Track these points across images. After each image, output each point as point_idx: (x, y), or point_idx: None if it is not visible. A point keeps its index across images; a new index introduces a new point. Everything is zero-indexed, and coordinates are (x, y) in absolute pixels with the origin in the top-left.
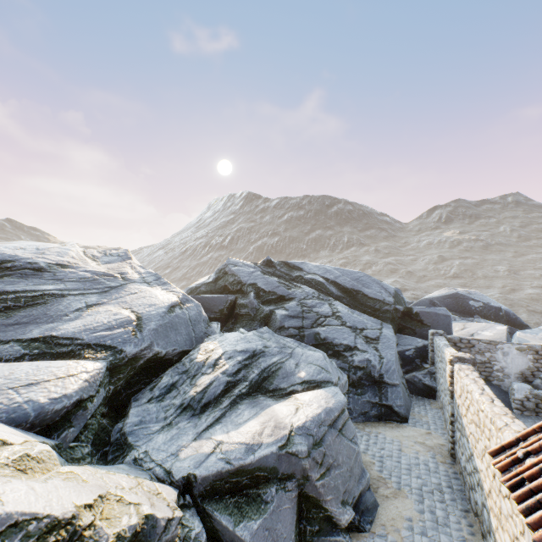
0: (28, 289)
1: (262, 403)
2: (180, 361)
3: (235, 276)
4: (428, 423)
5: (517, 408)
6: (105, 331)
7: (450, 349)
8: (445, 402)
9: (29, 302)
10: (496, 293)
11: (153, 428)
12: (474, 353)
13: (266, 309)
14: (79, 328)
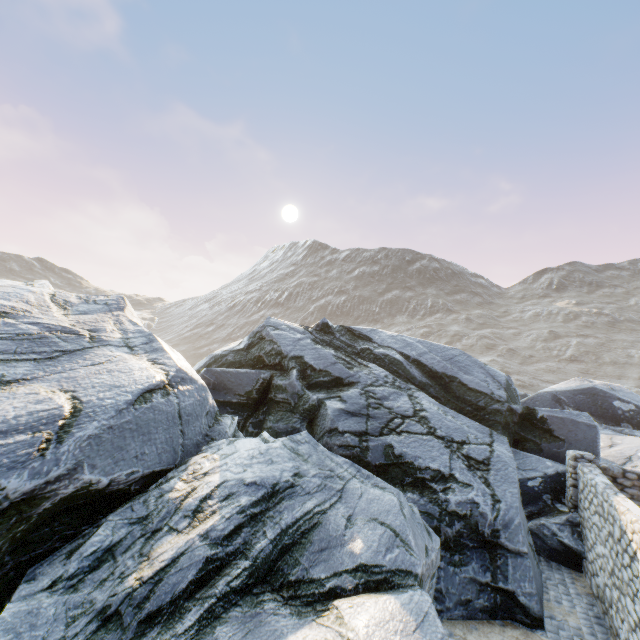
0: None
1: (266, 624)
2: (146, 491)
3: (274, 343)
4: (582, 632)
5: None
6: None
7: (625, 501)
8: (615, 600)
9: None
10: (632, 386)
11: None
12: None
13: (312, 397)
14: None
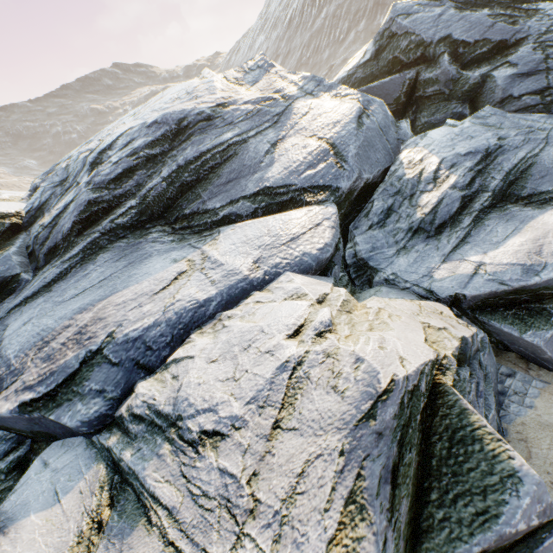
0: (215, 144)
1: (518, 215)
2: (383, 181)
3: (411, 35)
4: None
5: None
6: (309, 171)
7: None
8: None
9: (223, 158)
10: None
11: (388, 252)
12: None
13: (473, 76)
14: (282, 173)
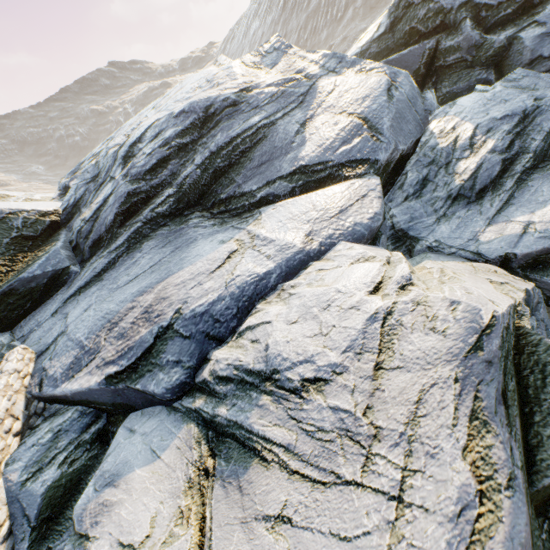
0: (244, 128)
1: None
2: (415, 153)
3: (429, 3)
4: None
5: None
6: (344, 146)
7: None
8: None
9: (252, 141)
10: None
11: (428, 221)
12: None
13: (498, 40)
14: (316, 151)
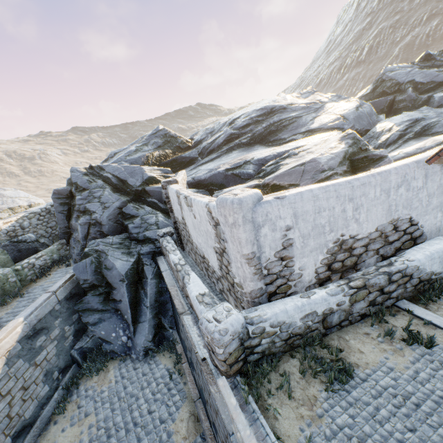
0: (287, 117)
1: (423, 139)
2: (365, 135)
3: (392, 80)
4: None
5: None
6: (330, 124)
7: None
8: None
9: (289, 123)
10: None
11: None
12: None
13: (423, 97)
14: (318, 125)
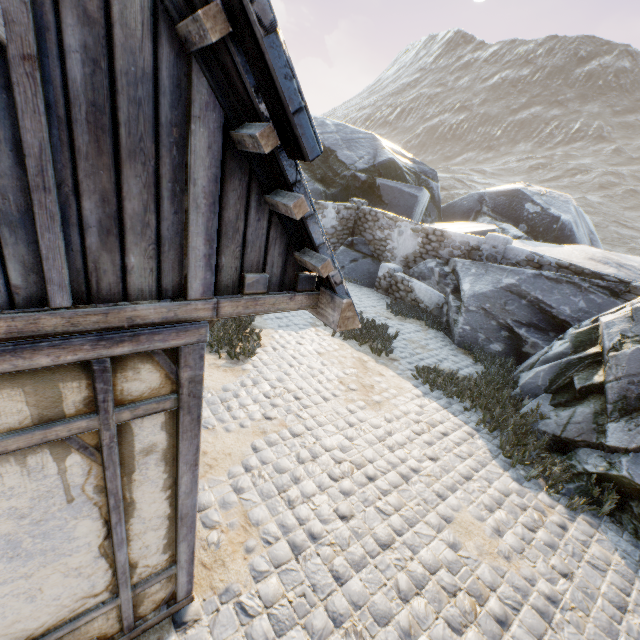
0: None
1: None
2: None
3: None
4: None
5: (375, 286)
6: None
7: None
8: None
9: None
10: None
11: None
12: (377, 229)
13: None
14: None
